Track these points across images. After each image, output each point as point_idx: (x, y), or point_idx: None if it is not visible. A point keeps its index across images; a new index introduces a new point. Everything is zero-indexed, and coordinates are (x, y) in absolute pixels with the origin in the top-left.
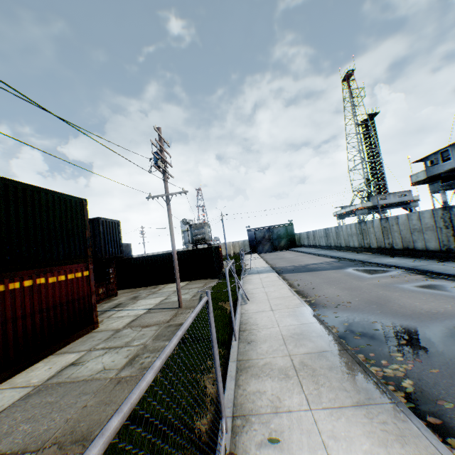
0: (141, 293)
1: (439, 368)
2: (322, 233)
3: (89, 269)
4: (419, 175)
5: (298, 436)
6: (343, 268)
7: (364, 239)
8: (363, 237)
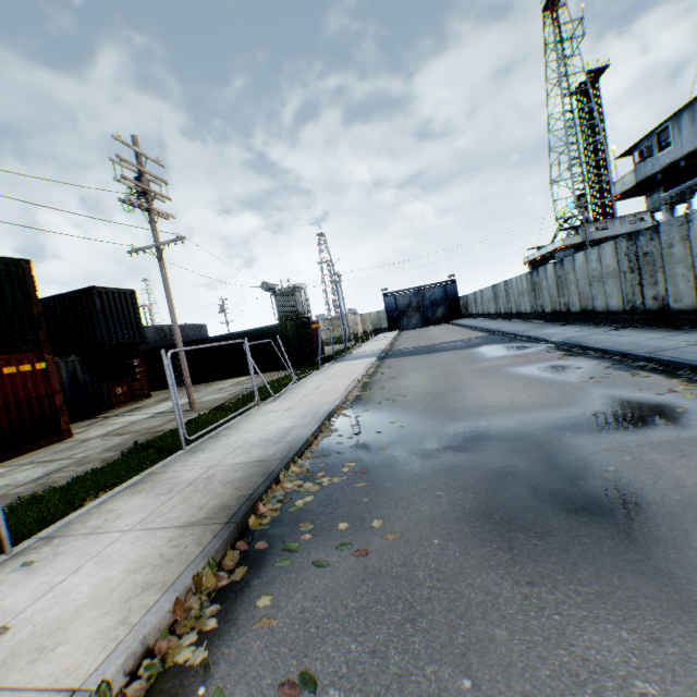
0: (180, 393)
1: (371, 482)
2: (490, 293)
3: (46, 360)
4: (626, 180)
5: (69, 560)
6: (475, 346)
7: (536, 299)
8: (536, 295)
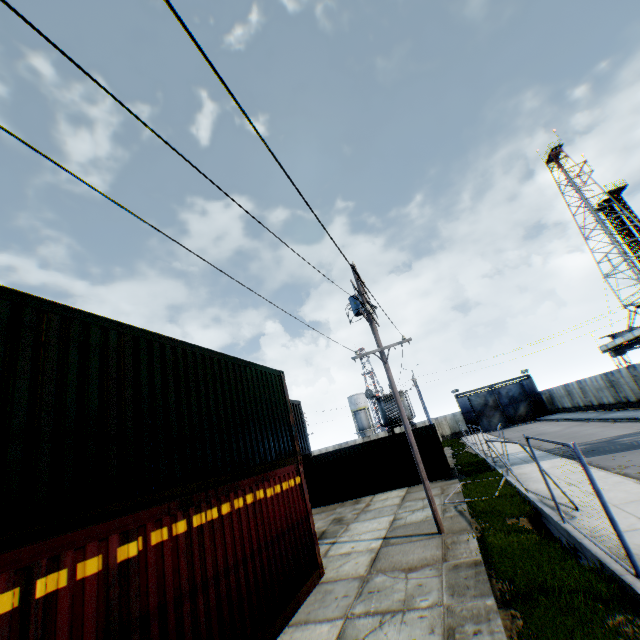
0: (342, 513)
1: None
2: (599, 382)
3: (299, 473)
4: None
5: None
6: None
7: None
8: None
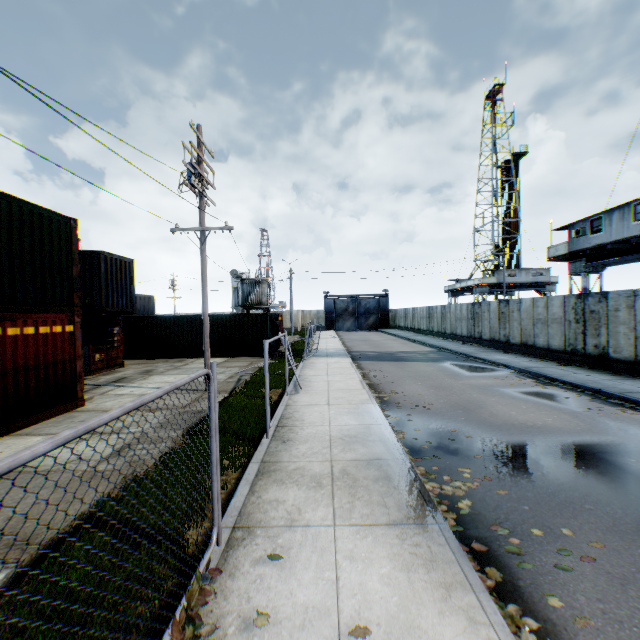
0: (158, 367)
1: (509, 490)
2: (424, 313)
3: (75, 323)
4: (560, 248)
5: (308, 554)
6: (439, 361)
7: (475, 326)
8: (475, 323)
